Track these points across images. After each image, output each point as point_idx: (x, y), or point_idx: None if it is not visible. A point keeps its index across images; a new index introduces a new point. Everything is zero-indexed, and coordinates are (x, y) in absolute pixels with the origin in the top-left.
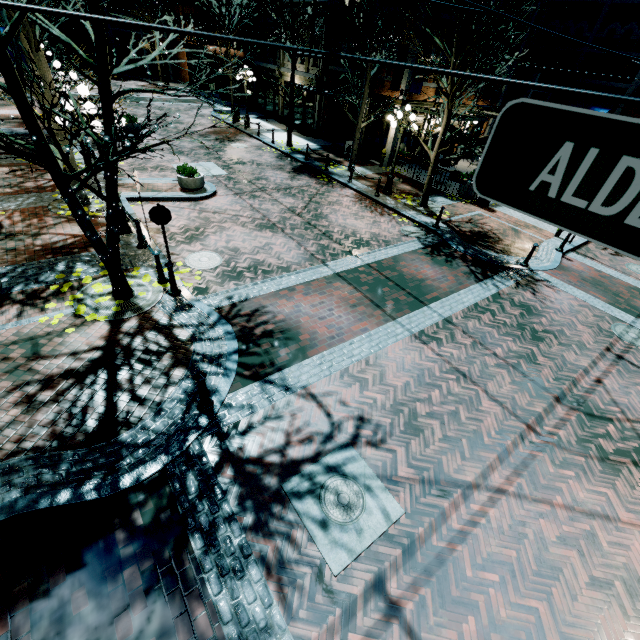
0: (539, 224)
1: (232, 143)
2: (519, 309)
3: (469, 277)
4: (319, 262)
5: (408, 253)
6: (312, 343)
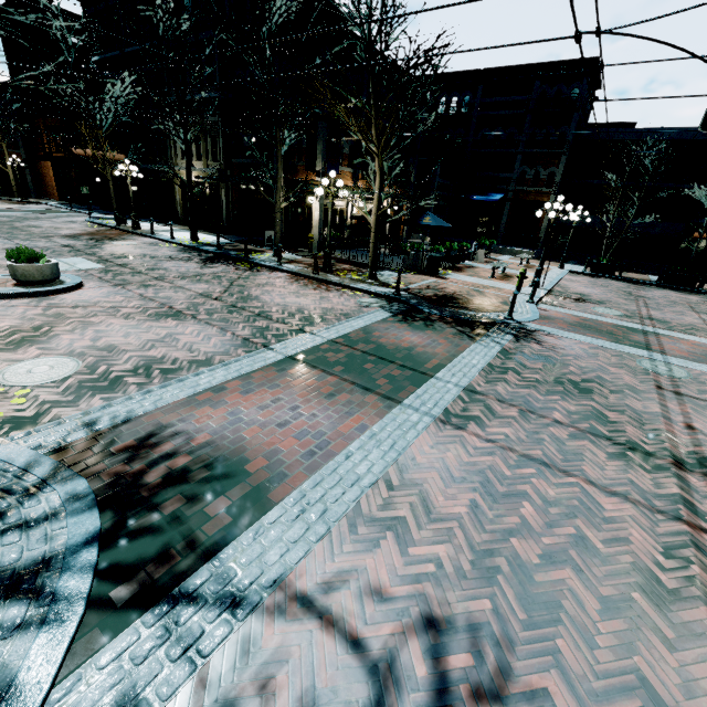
0: (495, 284)
1: (114, 241)
2: (539, 362)
3: (462, 337)
4: (259, 347)
5: (378, 322)
6: (275, 473)
